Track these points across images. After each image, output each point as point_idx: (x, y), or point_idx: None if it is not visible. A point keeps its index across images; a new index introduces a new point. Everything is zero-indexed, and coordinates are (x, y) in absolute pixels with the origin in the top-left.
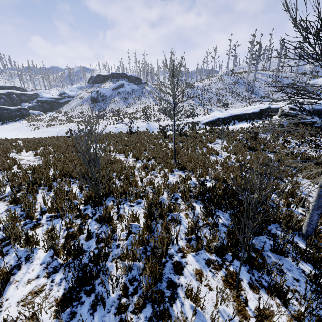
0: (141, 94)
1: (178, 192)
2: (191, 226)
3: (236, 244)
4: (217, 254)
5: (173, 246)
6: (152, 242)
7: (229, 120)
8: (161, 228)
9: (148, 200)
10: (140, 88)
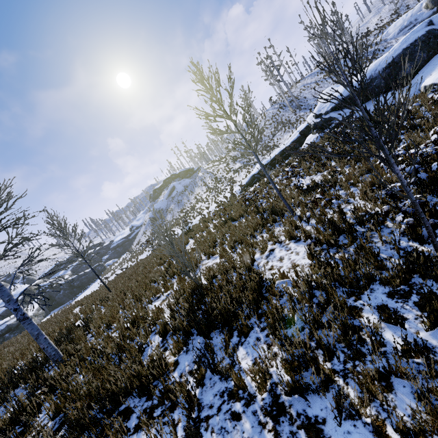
0: (193, 186)
1: None
2: None
3: None
4: None
5: None
6: None
7: (268, 169)
8: None
9: None
10: (193, 179)
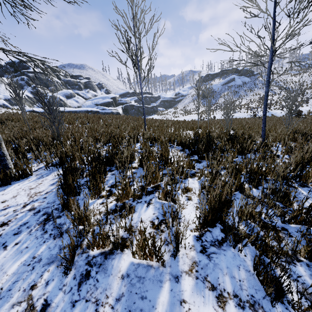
0: (253, 86)
1: None
2: None
3: None
4: None
5: None
6: None
7: None
8: None
9: None
10: (252, 80)
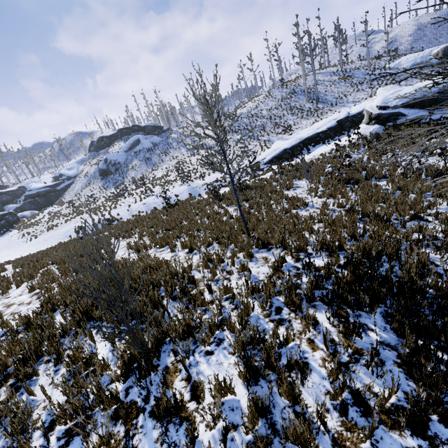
0: (167, 146)
1: (276, 294)
2: (333, 370)
3: (443, 398)
4: (412, 429)
5: (319, 437)
6: (276, 440)
7: (300, 148)
8: (280, 394)
9: (237, 343)
10: (163, 138)
